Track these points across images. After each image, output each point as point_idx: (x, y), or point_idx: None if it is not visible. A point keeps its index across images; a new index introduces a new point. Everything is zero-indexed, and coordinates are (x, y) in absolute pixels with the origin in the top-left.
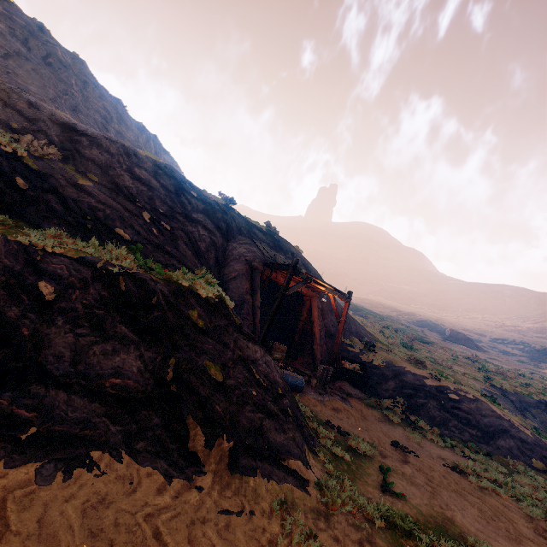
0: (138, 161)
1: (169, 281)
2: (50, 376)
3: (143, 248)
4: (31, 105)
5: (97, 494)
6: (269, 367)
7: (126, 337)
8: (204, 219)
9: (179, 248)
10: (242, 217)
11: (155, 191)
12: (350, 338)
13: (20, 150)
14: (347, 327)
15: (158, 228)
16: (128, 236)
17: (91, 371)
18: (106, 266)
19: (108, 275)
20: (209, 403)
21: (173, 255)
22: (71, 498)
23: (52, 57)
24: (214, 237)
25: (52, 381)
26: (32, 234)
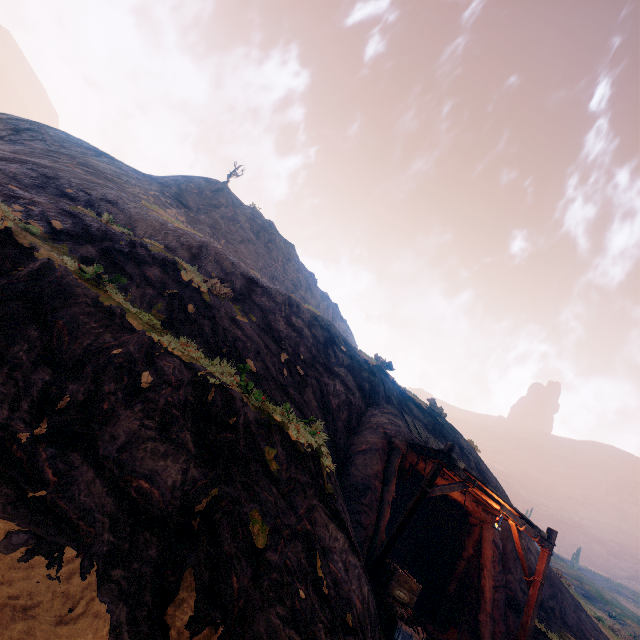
0: (298, 311)
1: (263, 410)
2: (95, 452)
3: (264, 382)
4: (233, 264)
5: (30, 596)
6: (347, 572)
7: (185, 446)
8: (346, 374)
9: (305, 395)
10: (396, 385)
11: (303, 339)
12: (562, 634)
13: (204, 287)
14: (556, 608)
15: (290, 370)
16: (255, 368)
17: (130, 463)
18: (207, 375)
19: (204, 383)
20: (226, 567)
21: (294, 399)
22: (6, 582)
23: (271, 243)
24: (351, 395)
25: (92, 457)
26: (165, 336)
